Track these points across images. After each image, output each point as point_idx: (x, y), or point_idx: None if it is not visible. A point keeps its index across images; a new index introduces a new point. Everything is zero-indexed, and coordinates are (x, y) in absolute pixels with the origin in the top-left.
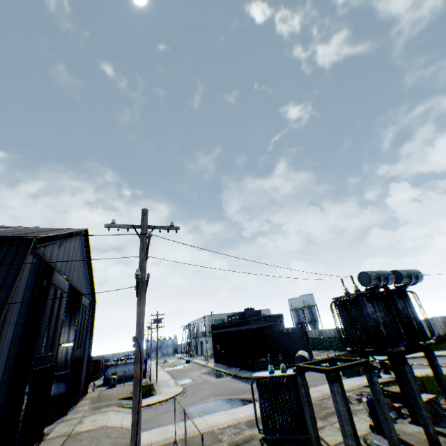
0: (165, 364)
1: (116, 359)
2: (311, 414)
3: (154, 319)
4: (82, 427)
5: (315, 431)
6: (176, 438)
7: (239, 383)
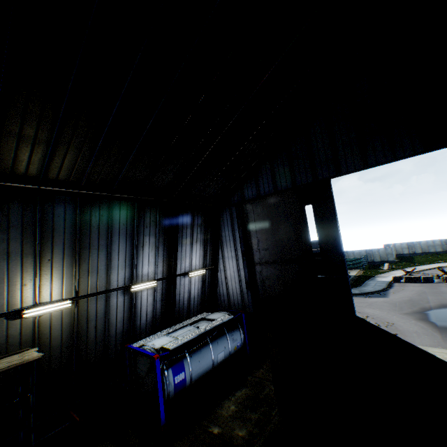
0: None
1: None
2: None
3: None
4: None
5: None
6: None
7: (372, 299)
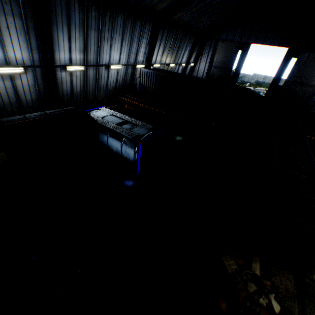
0: None
1: None
2: None
3: None
4: None
5: None
6: None
7: None
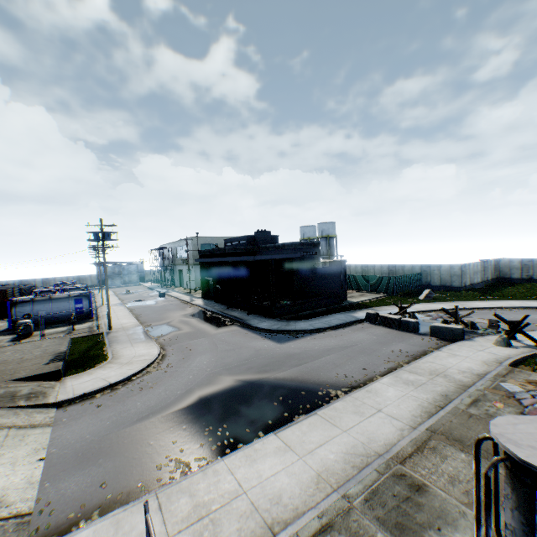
0: (127, 297)
1: (38, 292)
2: None
3: (94, 232)
4: None
5: None
6: None
7: (260, 342)
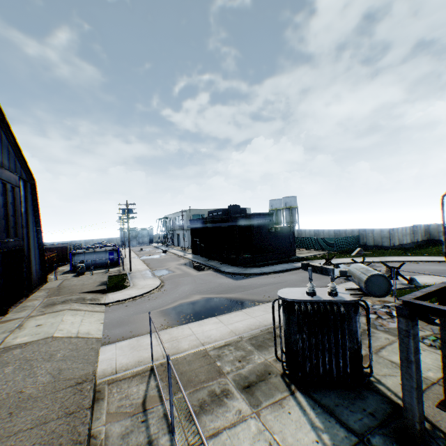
0: (141, 253)
1: (86, 248)
2: (417, 383)
3: (123, 209)
4: (18, 338)
5: (419, 407)
6: (154, 368)
7: (224, 279)
